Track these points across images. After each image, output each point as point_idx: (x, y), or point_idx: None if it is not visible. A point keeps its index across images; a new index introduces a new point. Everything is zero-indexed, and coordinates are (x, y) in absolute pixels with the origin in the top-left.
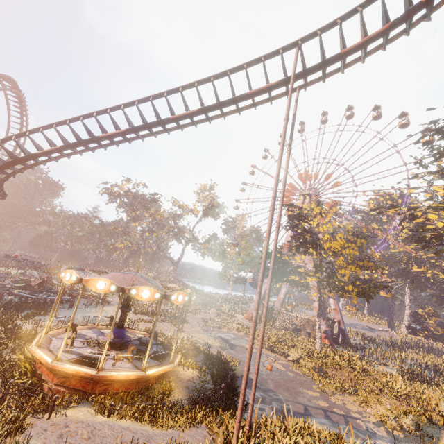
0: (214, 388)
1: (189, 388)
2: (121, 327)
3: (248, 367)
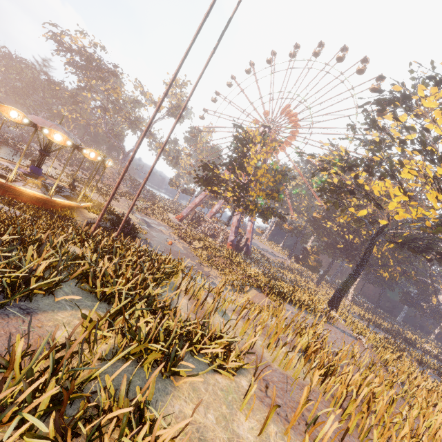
0: (108, 227)
1: (89, 222)
2: (39, 166)
3: (113, 193)
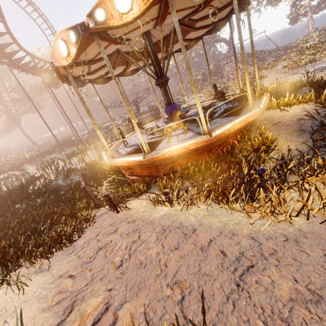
0: None
1: (306, 129)
2: (170, 103)
3: None
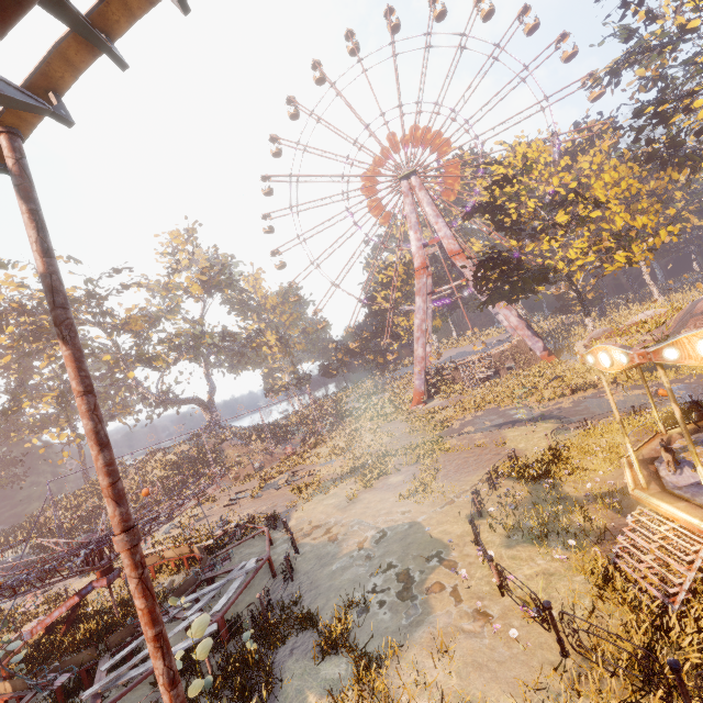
0: None
1: None
2: None
3: None
